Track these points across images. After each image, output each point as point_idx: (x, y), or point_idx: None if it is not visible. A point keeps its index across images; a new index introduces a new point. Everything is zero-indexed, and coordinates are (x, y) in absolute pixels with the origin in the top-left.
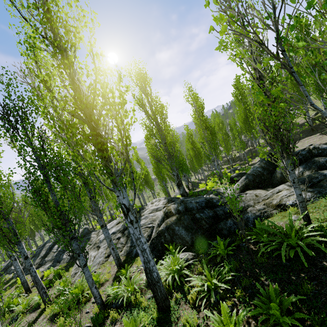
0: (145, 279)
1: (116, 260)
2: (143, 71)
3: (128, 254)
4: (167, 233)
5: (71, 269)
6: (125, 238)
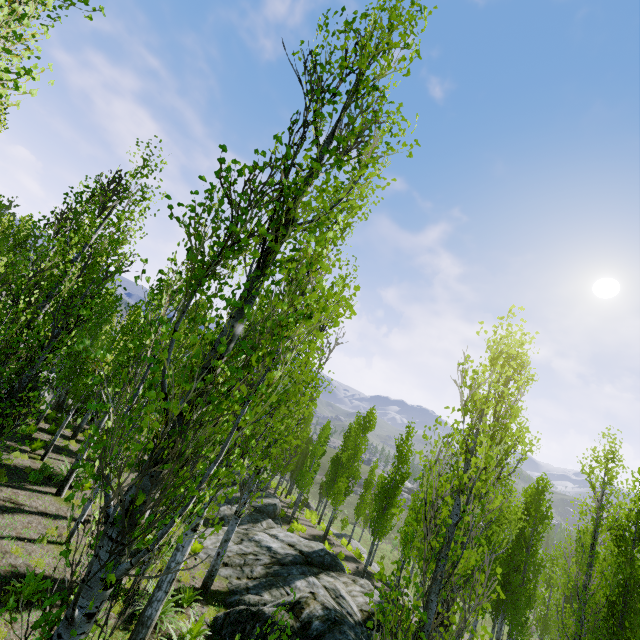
0: (177, 633)
1: (208, 574)
2: (517, 359)
3: (231, 592)
4: (259, 626)
5: (201, 527)
6: (263, 572)
